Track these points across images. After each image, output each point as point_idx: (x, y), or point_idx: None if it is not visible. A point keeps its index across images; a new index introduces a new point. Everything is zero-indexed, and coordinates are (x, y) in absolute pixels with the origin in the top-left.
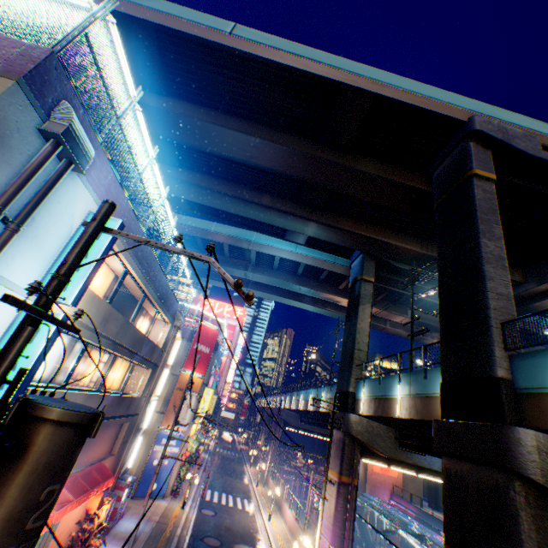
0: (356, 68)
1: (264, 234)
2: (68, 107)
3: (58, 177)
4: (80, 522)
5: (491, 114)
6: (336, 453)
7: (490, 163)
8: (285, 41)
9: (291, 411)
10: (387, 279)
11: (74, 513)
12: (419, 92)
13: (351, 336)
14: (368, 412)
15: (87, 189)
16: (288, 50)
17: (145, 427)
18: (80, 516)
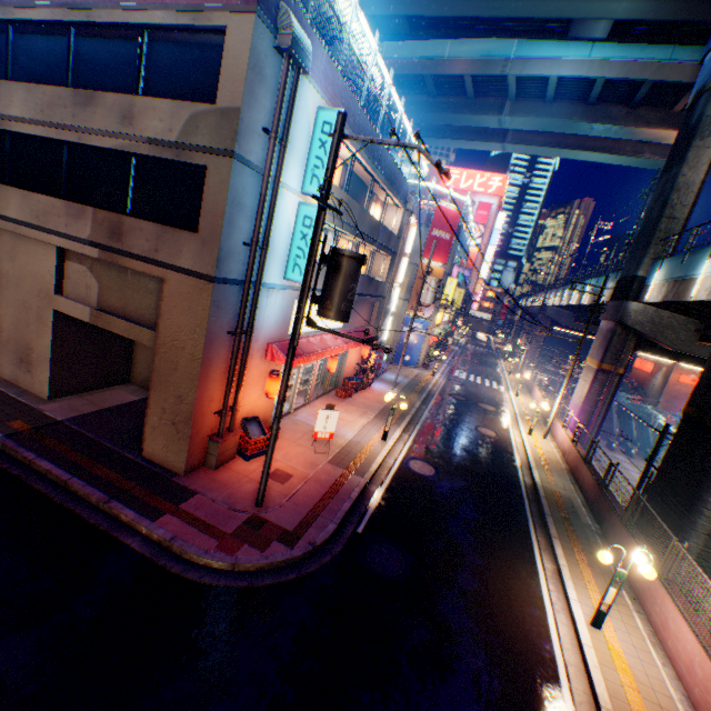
0: None
1: (529, 39)
2: (285, 11)
3: (295, 89)
4: (358, 365)
5: None
6: (600, 344)
7: None
8: None
9: (562, 310)
10: None
11: (353, 357)
12: None
13: (661, 198)
14: (654, 299)
15: (311, 86)
16: None
17: (392, 310)
18: (357, 362)
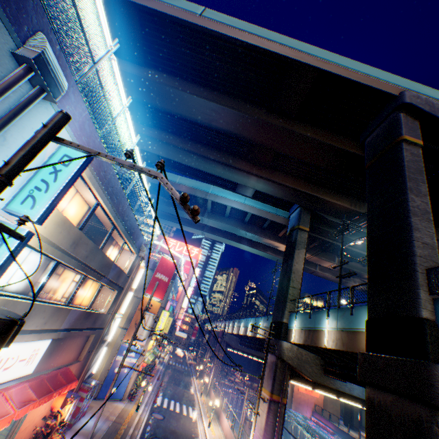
0: (304, 48)
1: (219, 187)
2: (42, 38)
3: (29, 101)
4: (46, 418)
5: (419, 91)
6: (269, 374)
7: (417, 131)
8: (245, 23)
9: (233, 335)
10: (320, 230)
11: (40, 410)
12: (358, 69)
13: (287, 275)
14: (299, 341)
15: None
16: (248, 31)
17: (109, 340)
18: (45, 413)
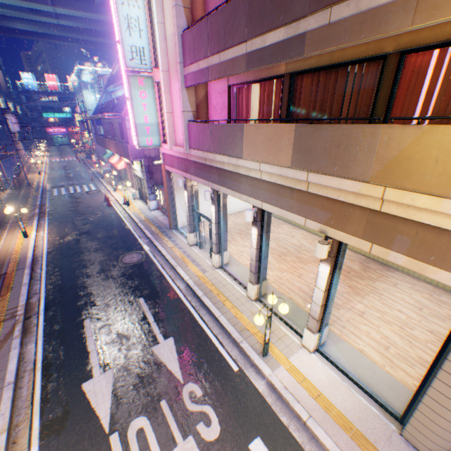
0: None
1: None
2: None
3: None
4: None
5: None
6: None
7: None
8: None
9: None
10: None
11: None
12: None
13: None
14: None
15: None
16: None
17: None
18: None
